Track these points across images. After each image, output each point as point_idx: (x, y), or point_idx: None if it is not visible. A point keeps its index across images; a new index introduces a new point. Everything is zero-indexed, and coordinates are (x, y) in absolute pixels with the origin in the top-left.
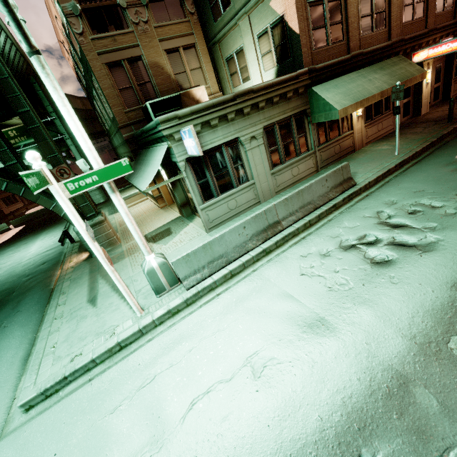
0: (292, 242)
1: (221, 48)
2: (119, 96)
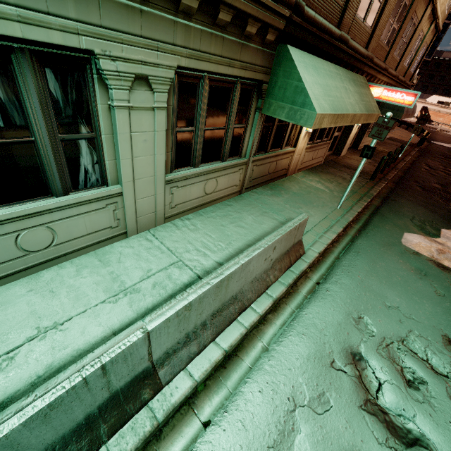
0: (173, 445)
1: None
2: None
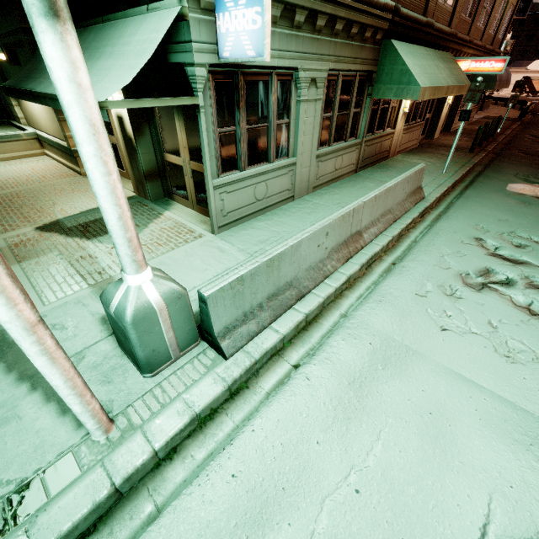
0: (380, 269)
1: None
2: None
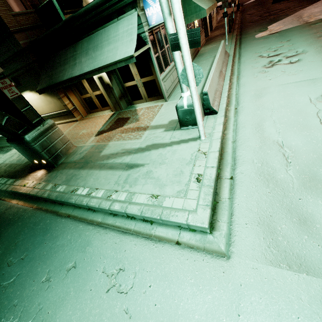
0: (234, 80)
1: None
2: None
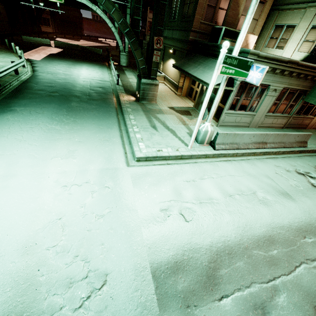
0: (267, 156)
1: (279, 15)
2: (204, 9)
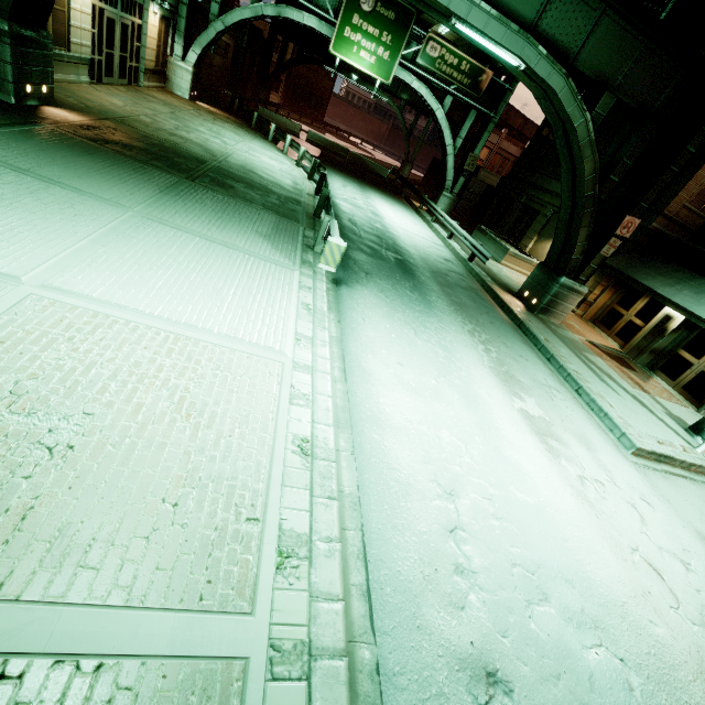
0: None
1: None
2: (701, 186)
